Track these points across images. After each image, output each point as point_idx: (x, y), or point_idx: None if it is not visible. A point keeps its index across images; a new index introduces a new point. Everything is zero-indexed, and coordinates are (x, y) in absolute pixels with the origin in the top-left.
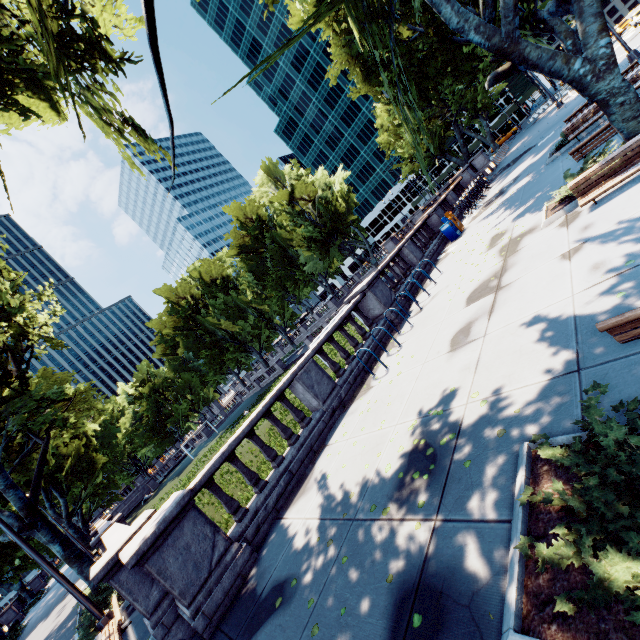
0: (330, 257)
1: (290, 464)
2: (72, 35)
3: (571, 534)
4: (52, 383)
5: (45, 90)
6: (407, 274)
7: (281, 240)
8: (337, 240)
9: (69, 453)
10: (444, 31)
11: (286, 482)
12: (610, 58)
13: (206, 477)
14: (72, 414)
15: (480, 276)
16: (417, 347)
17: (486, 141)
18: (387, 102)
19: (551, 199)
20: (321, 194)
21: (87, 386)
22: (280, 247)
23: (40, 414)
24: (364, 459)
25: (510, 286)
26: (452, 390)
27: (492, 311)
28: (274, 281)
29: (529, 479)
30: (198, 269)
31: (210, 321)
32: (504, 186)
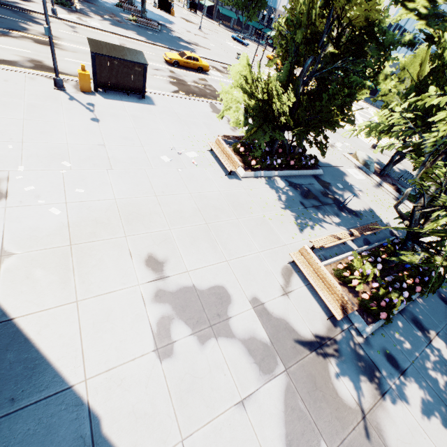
0: None
1: None
2: None
3: (118, 5)
4: None
5: None
6: None
7: None
8: None
9: None
10: None
11: None
12: None
13: None
14: None
15: None
16: None
17: None
18: None
19: None
20: None
21: None
22: None
23: None
24: None
25: None
26: None
27: None
28: None
29: (113, 5)
30: None
31: None
32: None
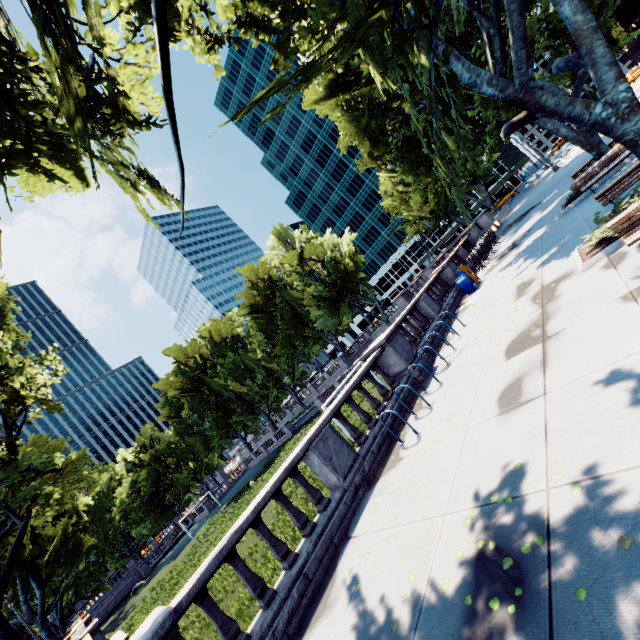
0: (340, 314)
1: (305, 564)
2: (91, 94)
3: None
4: (45, 451)
5: (65, 153)
6: (426, 327)
7: (291, 299)
8: (347, 298)
9: (54, 532)
10: (446, 102)
11: (300, 592)
12: (632, 101)
13: (197, 587)
14: (59, 488)
15: (515, 326)
16: (453, 408)
17: (486, 204)
18: (390, 171)
19: (582, 244)
20: (330, 255)
21: (81, 454)
22: (290, 306)
23: (26, 487)
24: (406, 565)
25: (561, 334)
26: (518, 467)
27: (545, 364)
28: (284, 339)
29: None
30: (208, 329)
31: (218, 381)
32: (516, 239)
